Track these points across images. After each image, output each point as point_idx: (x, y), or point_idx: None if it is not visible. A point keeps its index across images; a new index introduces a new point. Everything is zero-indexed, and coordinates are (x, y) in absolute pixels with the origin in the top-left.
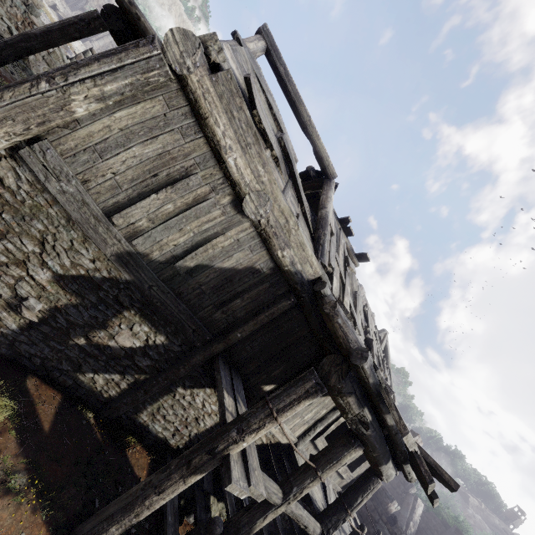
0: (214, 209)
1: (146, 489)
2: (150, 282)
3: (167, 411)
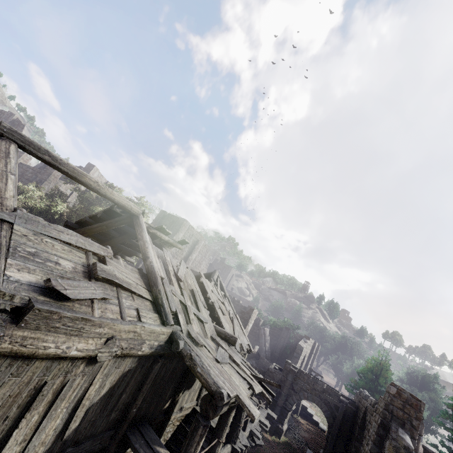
0: (75, 382)
1: None
2: None
3: None
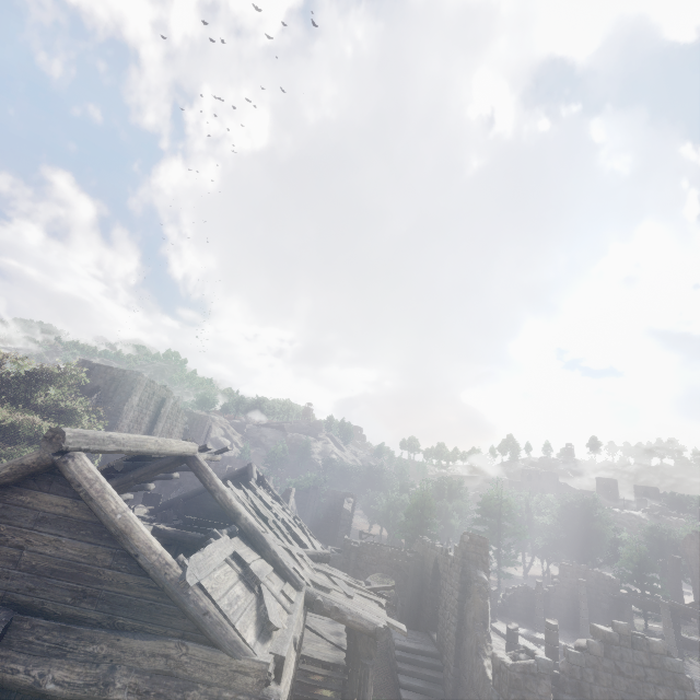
0: None
1: None
2: None
3: None
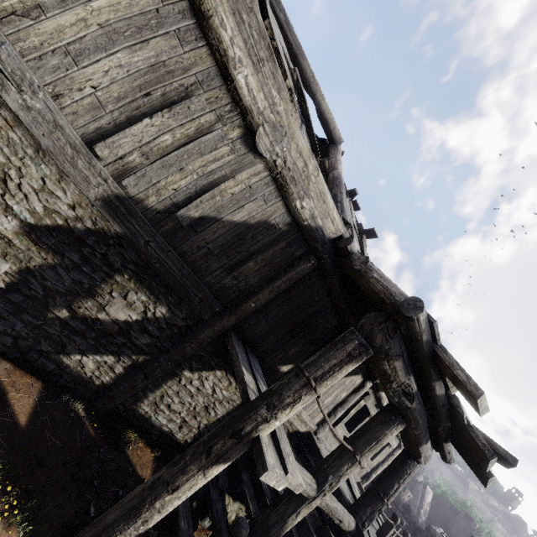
0: (221, 144)
1: (155, 487)
2: (147, 237)
3: (172, 399)
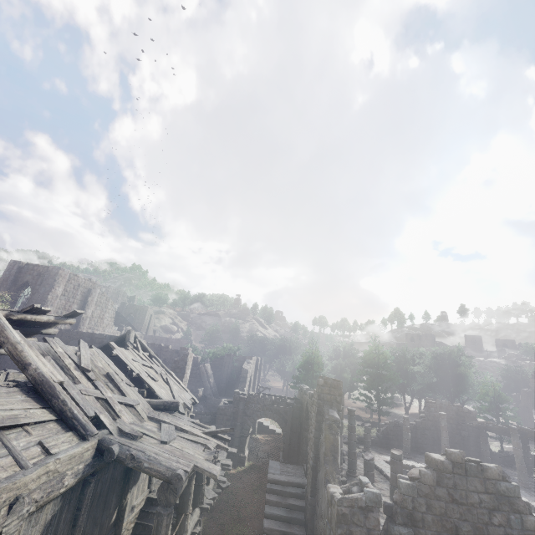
0: None
1: None
2: None
3: None
